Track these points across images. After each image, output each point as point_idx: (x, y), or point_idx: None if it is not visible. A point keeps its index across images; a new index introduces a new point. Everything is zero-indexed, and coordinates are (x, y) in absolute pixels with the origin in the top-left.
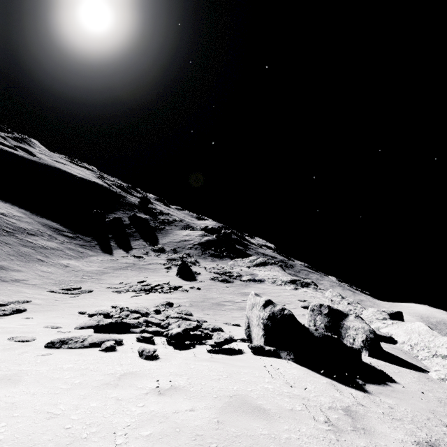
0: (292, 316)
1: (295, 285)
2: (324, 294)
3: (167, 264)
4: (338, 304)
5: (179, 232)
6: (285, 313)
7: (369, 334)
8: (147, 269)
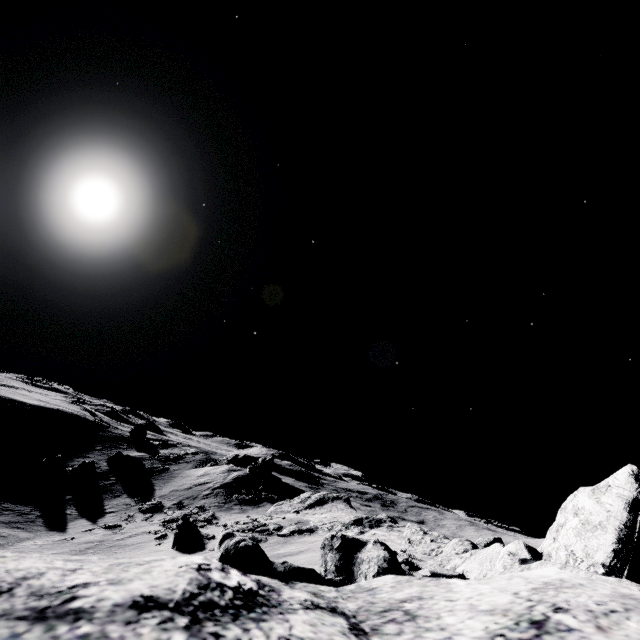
0: (250, 547)
1: (360, 527)
2: (402, 533)
3: (161, 530)
4: (418, 544)
5: (191, 472)
6: (240, 545)
7: (383, 563)
8: (123, 547)
